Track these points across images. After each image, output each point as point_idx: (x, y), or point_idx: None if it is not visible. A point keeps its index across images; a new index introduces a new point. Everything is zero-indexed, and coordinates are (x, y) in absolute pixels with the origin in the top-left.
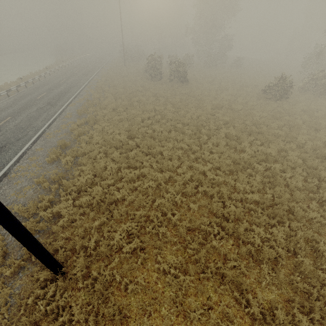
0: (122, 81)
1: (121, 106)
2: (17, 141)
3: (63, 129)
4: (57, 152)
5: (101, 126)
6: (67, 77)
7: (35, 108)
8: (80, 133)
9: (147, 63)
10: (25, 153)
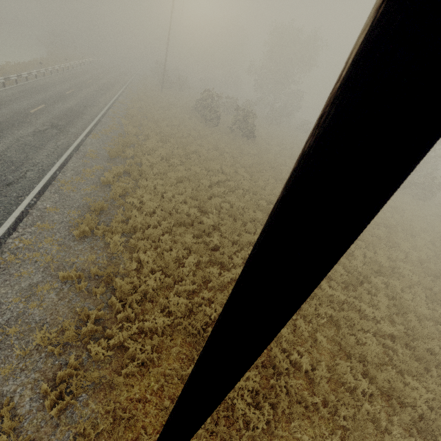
0: (165, 115)
1: (175, 156)
2: (6, 188)
3: (88, 177)
4: (93, 222)
5: (153, 184)
6: (76, 87)
7: (31, 130)
8: (122, 190)
9: (200, 99)
10: (25, 212)
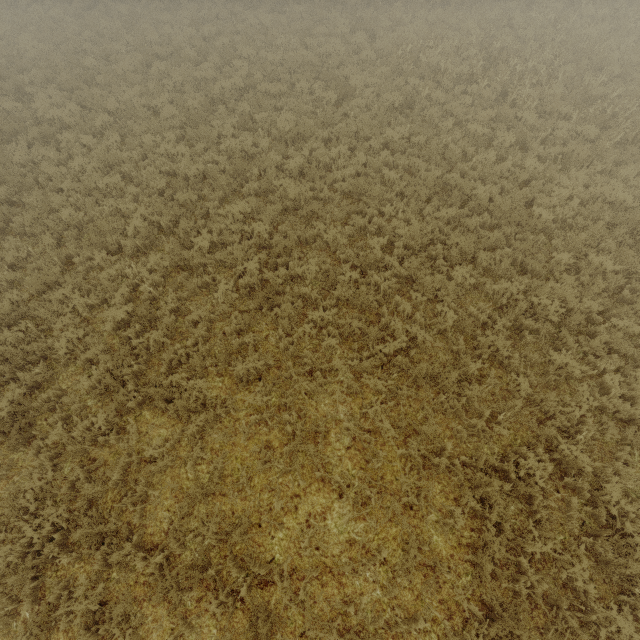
0: None
1: None
2: None
3: None
4: None
5: None
6: None
7: None
8: None
9: None
10: None
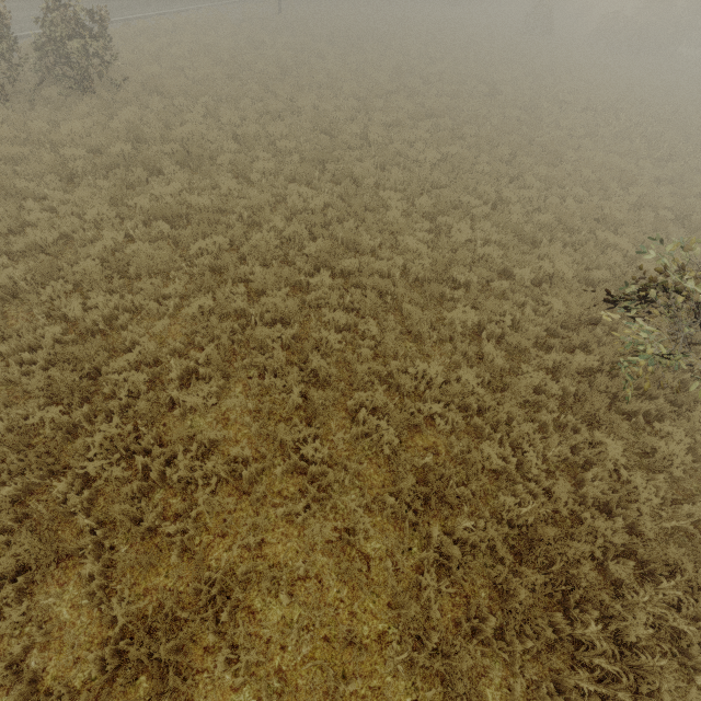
0: None
1: None
2: None
3: None
4: None
5: None
6: None
7: None
8: None
9: None
10: None
